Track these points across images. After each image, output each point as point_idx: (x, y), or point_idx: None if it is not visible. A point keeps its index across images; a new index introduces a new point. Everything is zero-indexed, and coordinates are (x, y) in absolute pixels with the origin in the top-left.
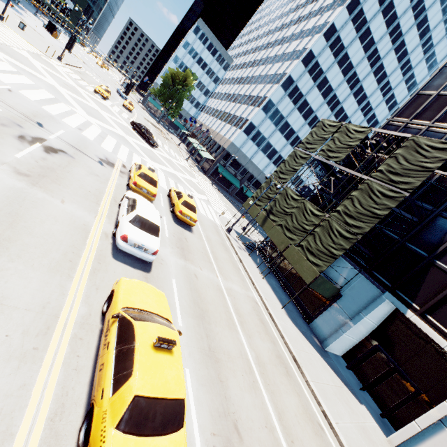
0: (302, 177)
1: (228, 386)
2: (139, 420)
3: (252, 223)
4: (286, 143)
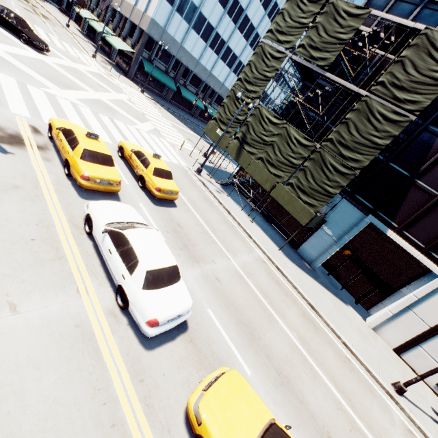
0: (244, 62)
1: (307, 400)
2: None
3: (203, 136)
4: (223, 12)
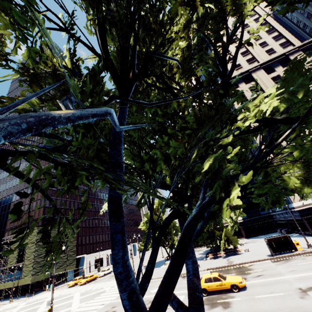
0: None
1: None
2: None
3: None
4: None
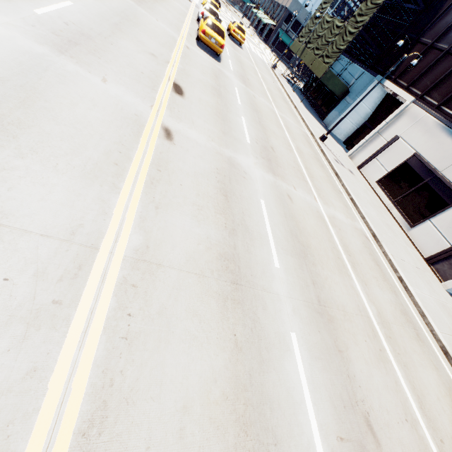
0: None
1: (248, 76)
2: (211, 26)
3: None
4: None
